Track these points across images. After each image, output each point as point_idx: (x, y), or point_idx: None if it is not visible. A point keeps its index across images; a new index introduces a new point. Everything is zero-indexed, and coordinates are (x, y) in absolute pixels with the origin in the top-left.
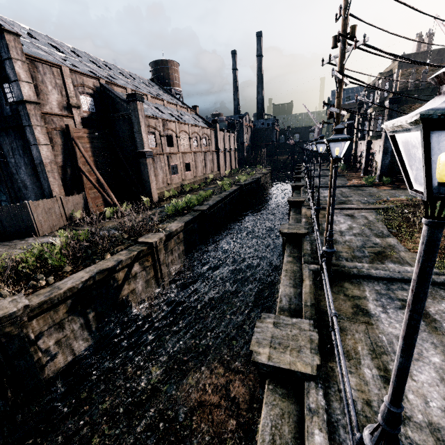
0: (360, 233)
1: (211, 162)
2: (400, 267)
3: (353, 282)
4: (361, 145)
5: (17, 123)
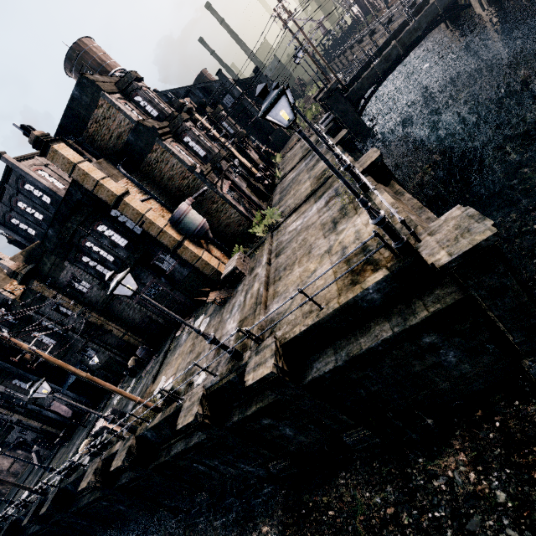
0: None
1: None
2: None
3: None
4: None
5: (240, 112)
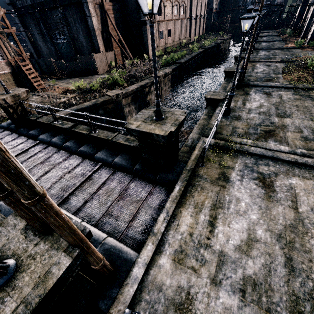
0: (267, 73)
1: (185, 29)
2: (273, 83)
3: (249, 87)
4: (311, 11)
5: (77, 0)
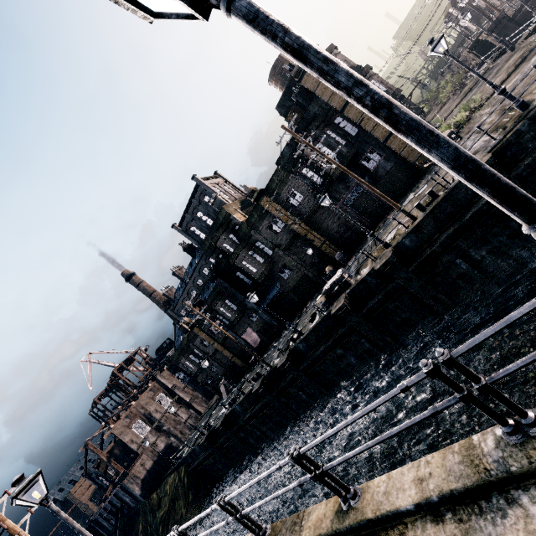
0: None
1: None
2: None
3: None
4: None
5: None
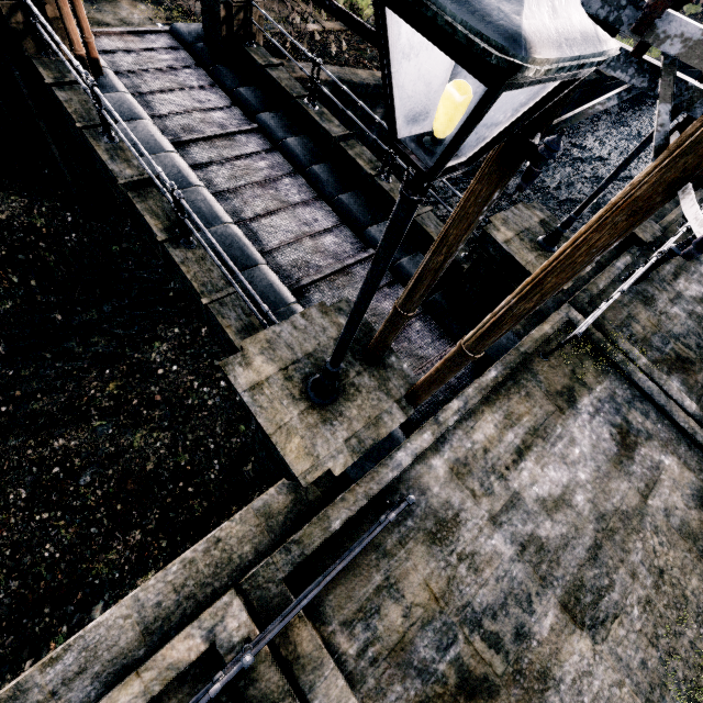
0: None
1: None
2: None
3: None
4: None
5: None
